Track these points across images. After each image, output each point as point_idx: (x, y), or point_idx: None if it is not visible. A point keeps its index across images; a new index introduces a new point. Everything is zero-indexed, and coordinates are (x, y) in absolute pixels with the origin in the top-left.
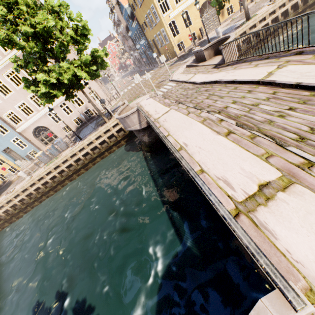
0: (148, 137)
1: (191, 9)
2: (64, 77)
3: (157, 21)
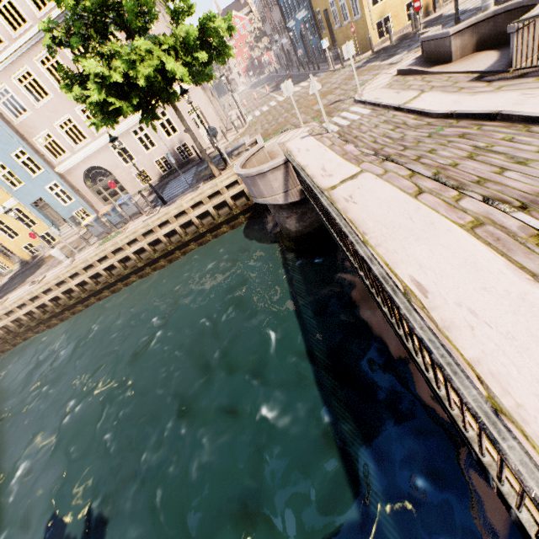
0: (298, 222)
1: None
2: (139, 71)
3: None
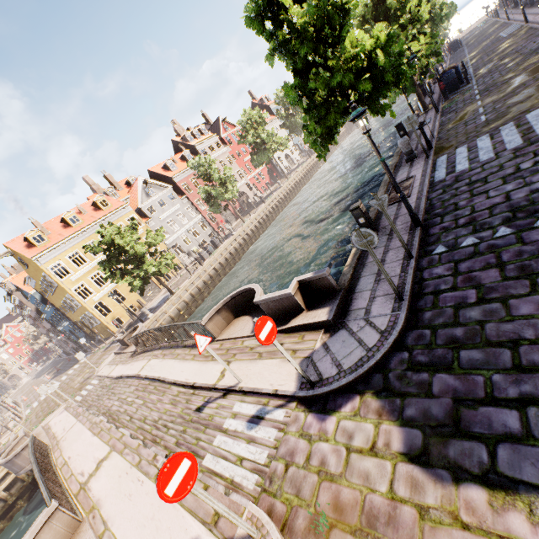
0: None
1: (121, 287)
2: None
3: (78, 306)
